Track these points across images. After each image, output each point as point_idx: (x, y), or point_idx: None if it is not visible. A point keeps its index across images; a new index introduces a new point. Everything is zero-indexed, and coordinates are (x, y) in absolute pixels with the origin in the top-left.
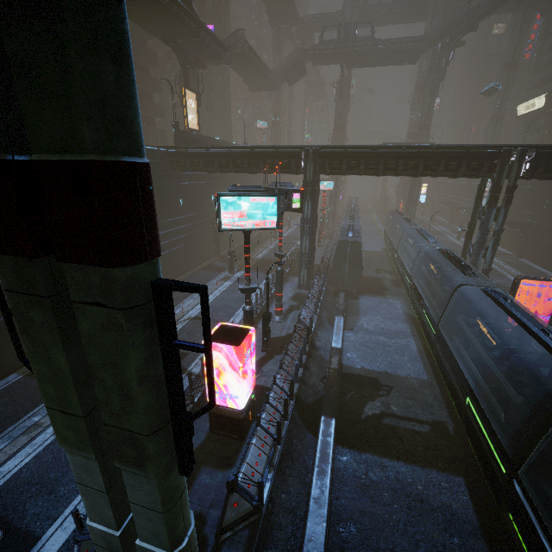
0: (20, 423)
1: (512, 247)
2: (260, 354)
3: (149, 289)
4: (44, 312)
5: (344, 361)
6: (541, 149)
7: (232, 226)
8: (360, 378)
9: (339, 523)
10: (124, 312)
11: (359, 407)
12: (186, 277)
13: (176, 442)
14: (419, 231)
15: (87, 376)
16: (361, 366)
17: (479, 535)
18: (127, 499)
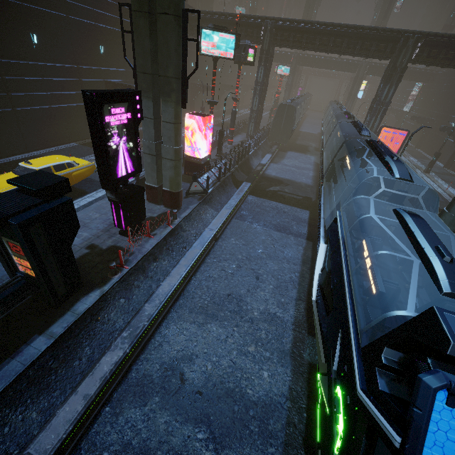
0: (85, 158)
1: (416, 141)
2: (215, 157)
3: (181, 12)
4: (145, 20)
5: (265, 173)
6: (428, 37)
7: (207, 52)
8: (272, 179)
9: (242, 211)
10: (174, 17)
11: (267, 187)
12: None
13: (182, 90)
14: (340, 107)
15: (153, 58)
16: (275, 176)
17: (306, 223)
18: (158, 133)
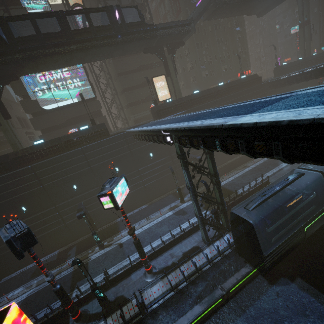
0: (33, 280)
1: None
2: (100, 308)
3: None
4: None
5: None
6: None
7: None
8: None
9: None
10: None
11: None
12: (157, 200)
13: None
14: None
15: None
16: None
17: None
18: None
